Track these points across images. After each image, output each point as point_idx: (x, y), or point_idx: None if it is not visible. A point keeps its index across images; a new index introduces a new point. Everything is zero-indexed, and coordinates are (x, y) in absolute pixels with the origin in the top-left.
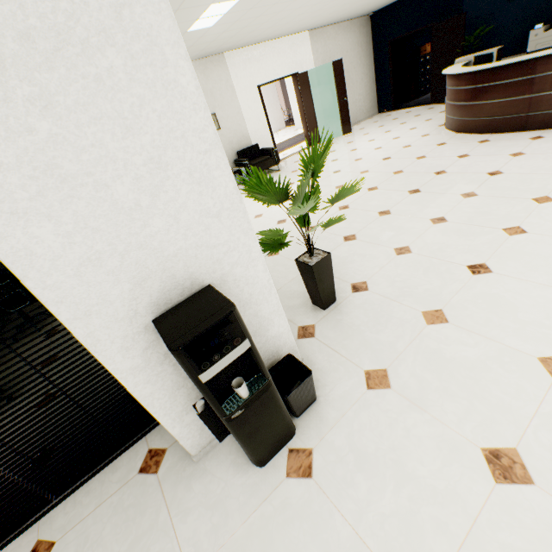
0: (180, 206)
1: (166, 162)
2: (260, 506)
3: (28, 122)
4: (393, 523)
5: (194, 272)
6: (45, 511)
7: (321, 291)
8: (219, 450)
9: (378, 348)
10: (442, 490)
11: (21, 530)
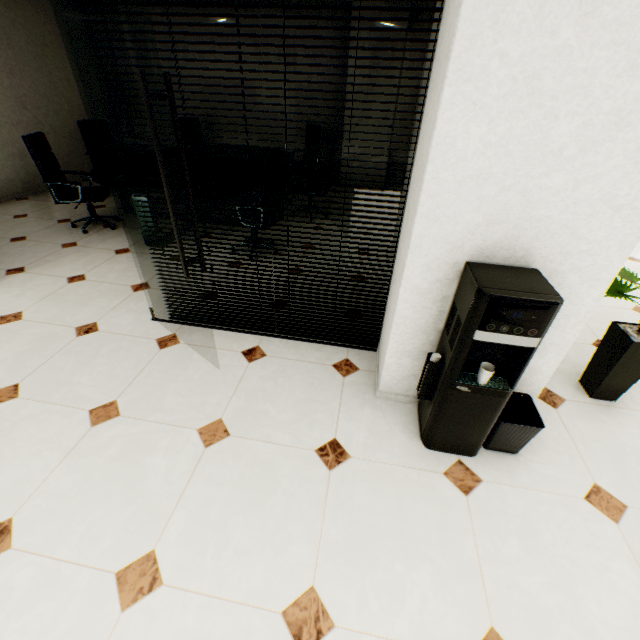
0: (593, 176)
1: (629, 122)
2: (408, 468)
3: (559, 24)
4: (522, 598)
5: (535, 247)
6: (268, 334)
7: (610, 375)
8: (398, 406)
9: (632, 482)
10: (603, 639)
11: (252, 332)
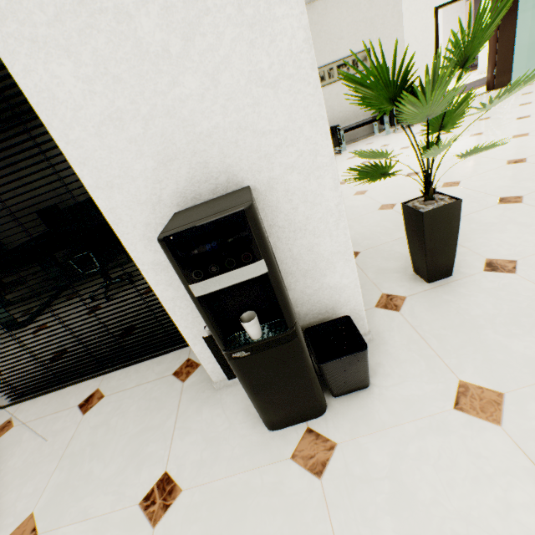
0: (221, 61)
1: None
2: (249, 472)
3: None
4: None
5: (232, 165)
6: (110, 370)
7: (429, 253)
8: (239, 389)
9: (498, 358)
10: None
11: (95, 375)
